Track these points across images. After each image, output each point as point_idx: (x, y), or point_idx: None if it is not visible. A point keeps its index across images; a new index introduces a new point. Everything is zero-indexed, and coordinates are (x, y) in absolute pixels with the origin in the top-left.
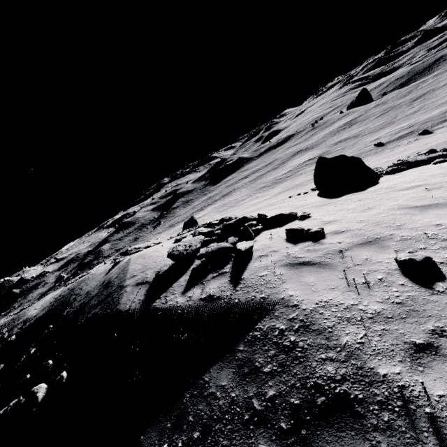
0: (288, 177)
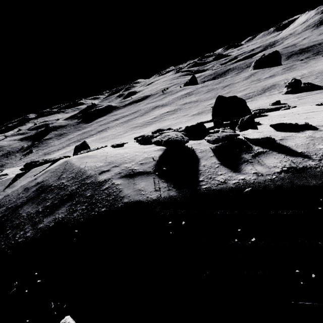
0: (155, 121)
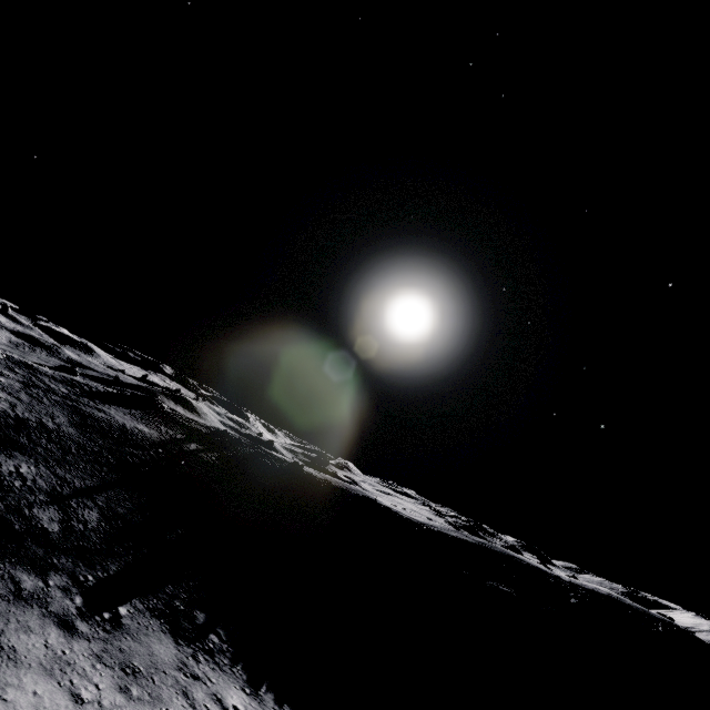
0: None
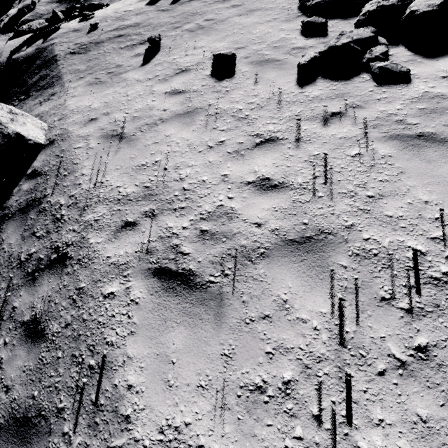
0: None
